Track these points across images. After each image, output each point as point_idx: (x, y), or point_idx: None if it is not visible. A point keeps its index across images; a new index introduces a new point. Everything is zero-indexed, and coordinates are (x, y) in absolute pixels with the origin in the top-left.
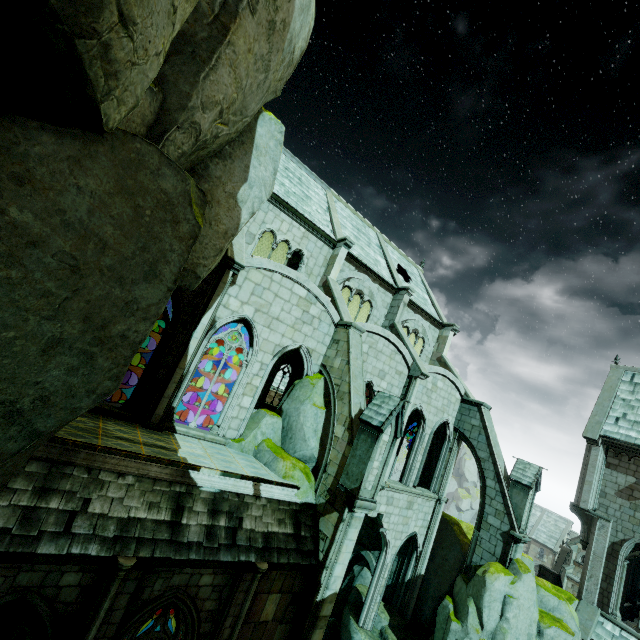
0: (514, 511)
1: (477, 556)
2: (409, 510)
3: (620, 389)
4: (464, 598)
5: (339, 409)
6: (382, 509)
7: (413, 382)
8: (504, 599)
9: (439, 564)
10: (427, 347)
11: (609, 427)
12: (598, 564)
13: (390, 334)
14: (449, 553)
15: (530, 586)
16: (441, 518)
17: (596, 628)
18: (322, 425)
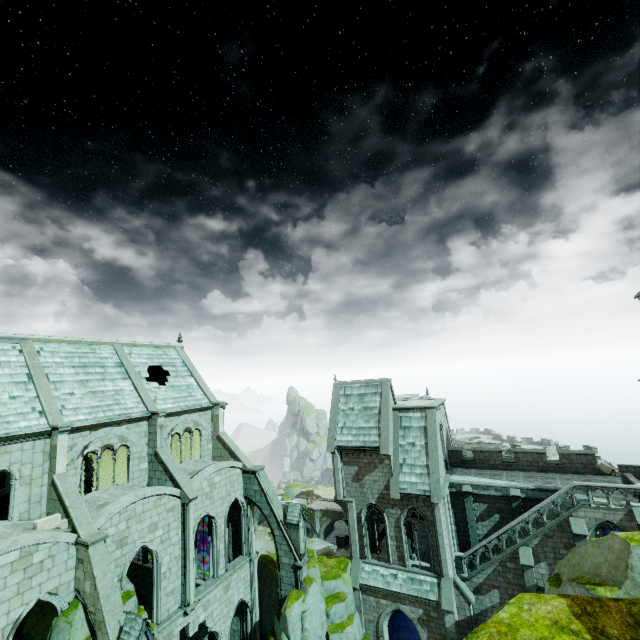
0: (295, 545)
1: (283, 590)
2: (228, 592)
3: (340, 402)
4: (279, 634)
5: (101, 639)
6: (202, 618)
7: (187, 509)
8: (301, 617)
9: (267, 603)
10: (205, 432)
11: (339, 437)
12: (354, 532)
13: (146, 492)
14: (271, 590)
15: (315, 592)
16: (261, 563)
17: (361, 573)
18: None
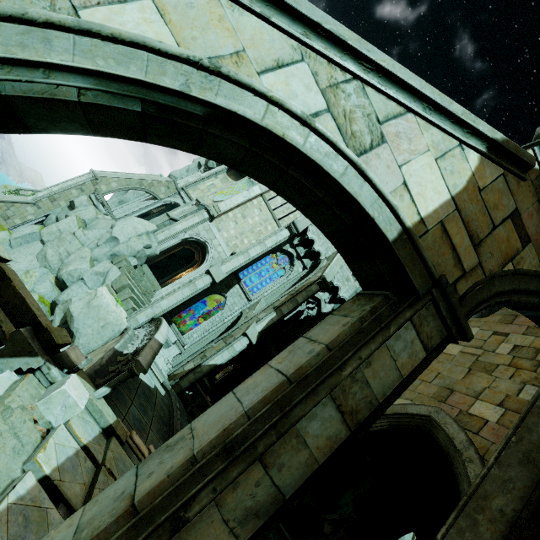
0: None
1: None
2: None
3: None
4: None
5: None
6: None
7: None
8: None
9: None
10: None
11: None
12: None
13: None
14: None
15: None
16: None
17: None
18: (410, 539)
